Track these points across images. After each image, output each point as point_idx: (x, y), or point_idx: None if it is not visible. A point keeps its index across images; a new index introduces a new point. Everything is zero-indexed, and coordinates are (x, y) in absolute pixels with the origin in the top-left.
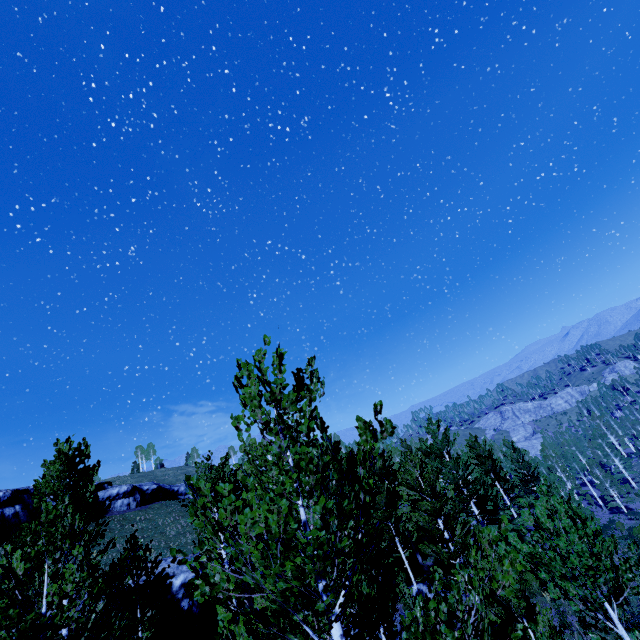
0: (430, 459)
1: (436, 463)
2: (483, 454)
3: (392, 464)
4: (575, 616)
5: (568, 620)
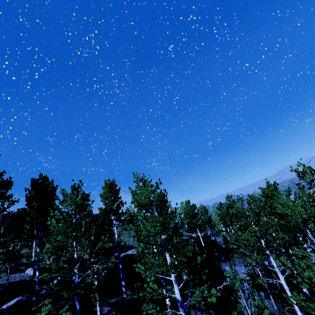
0: None
1: None
2: None
3: None
4: None
5: None
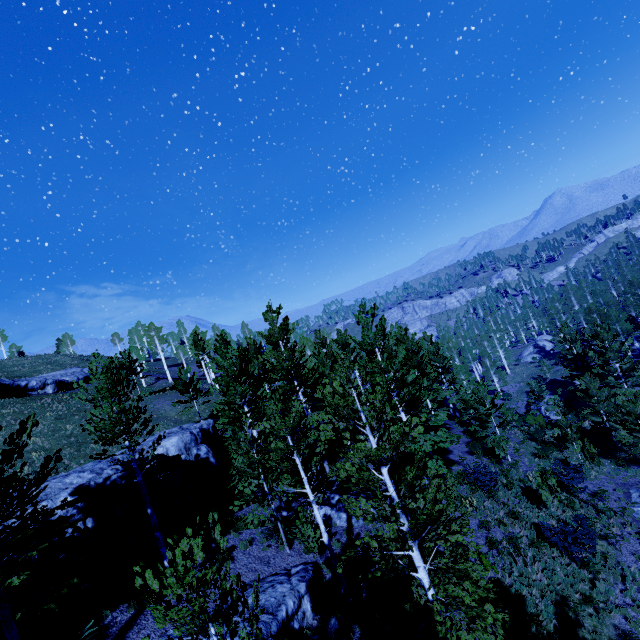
0: (347, 352)
1: (363, 362)
2: (411, 349)
3: (305, 361)
4: (498, 527)
5: (492, 534)
